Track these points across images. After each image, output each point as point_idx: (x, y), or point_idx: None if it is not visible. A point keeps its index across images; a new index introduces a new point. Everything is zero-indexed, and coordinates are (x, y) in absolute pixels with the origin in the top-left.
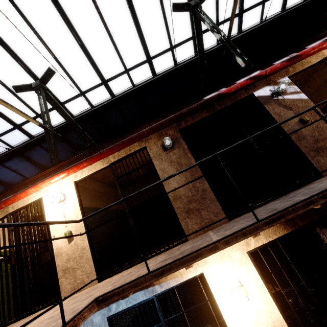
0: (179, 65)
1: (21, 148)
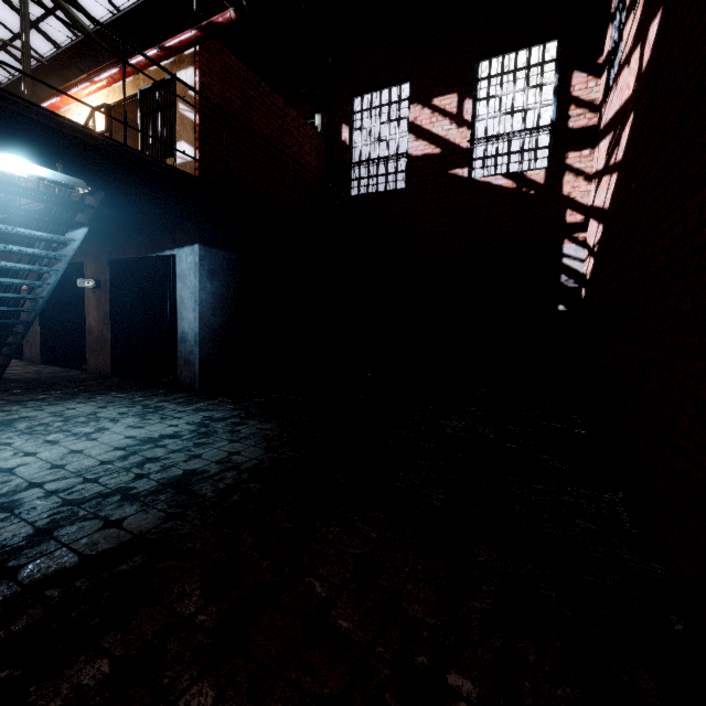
0: (71, 44)
1: None
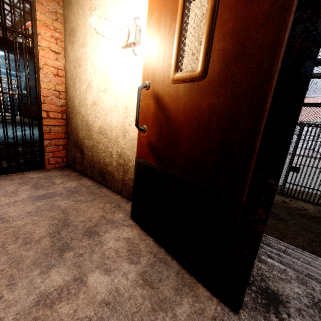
0: None
1: (16, 23)
